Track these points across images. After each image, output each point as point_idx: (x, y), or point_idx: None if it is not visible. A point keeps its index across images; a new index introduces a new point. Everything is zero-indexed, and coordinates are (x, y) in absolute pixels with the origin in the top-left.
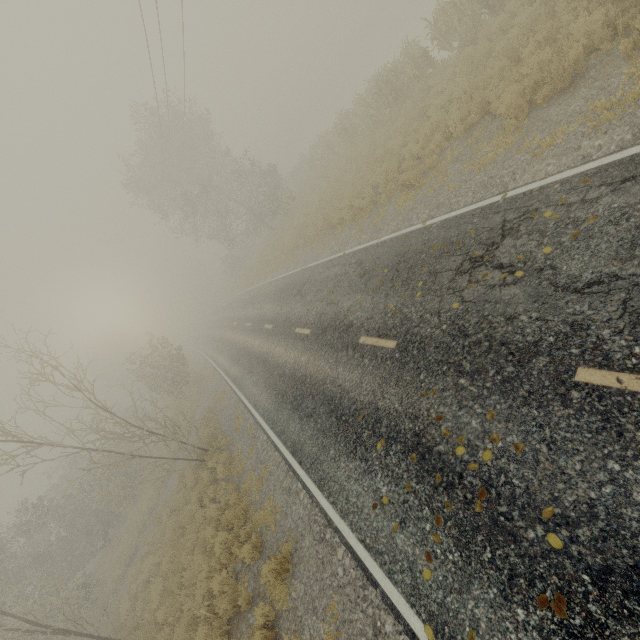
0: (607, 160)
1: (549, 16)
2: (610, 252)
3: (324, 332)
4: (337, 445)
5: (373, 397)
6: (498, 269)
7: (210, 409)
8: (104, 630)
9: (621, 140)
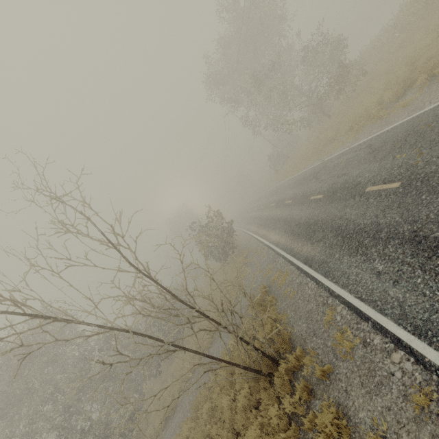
0: None
1: None
2: None
3: None
4: None
5: None
6: None
7: (264, 288)
8: None
9: None
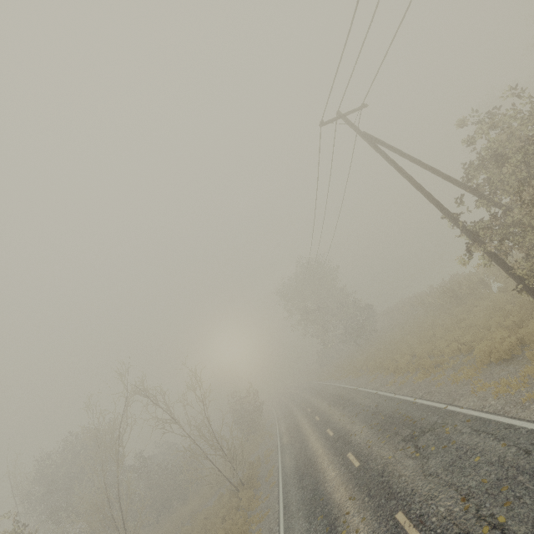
0: (481, 415)
1: (532, 306)
2: (445, 463)
3: (337, 439)
4: (304, 510)
5: (333, 490)
6: (414, 447)
7: (259, 458)
8: None
9: (496, 407)
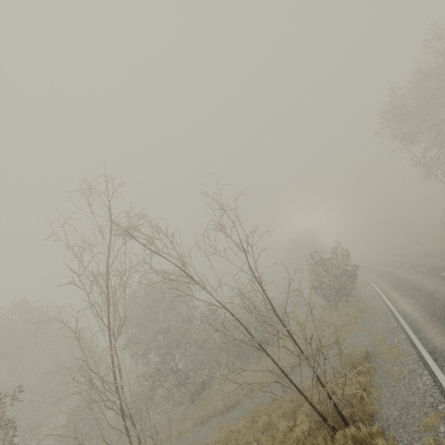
0: None
1: None
2: None
3: None
4: None
5: None
6: None
7: (367, 353)
8: (188, 440)
9: None
